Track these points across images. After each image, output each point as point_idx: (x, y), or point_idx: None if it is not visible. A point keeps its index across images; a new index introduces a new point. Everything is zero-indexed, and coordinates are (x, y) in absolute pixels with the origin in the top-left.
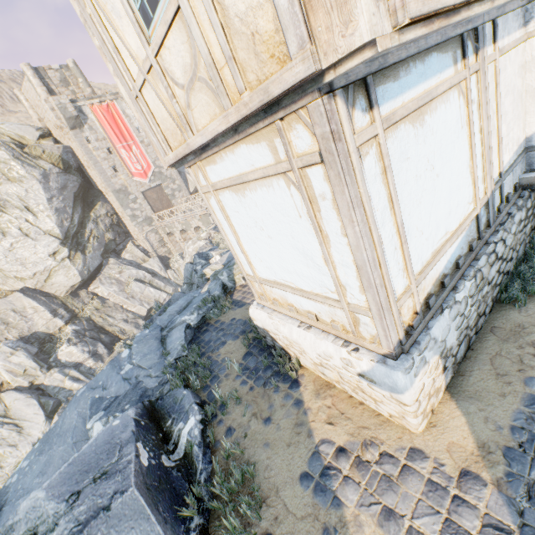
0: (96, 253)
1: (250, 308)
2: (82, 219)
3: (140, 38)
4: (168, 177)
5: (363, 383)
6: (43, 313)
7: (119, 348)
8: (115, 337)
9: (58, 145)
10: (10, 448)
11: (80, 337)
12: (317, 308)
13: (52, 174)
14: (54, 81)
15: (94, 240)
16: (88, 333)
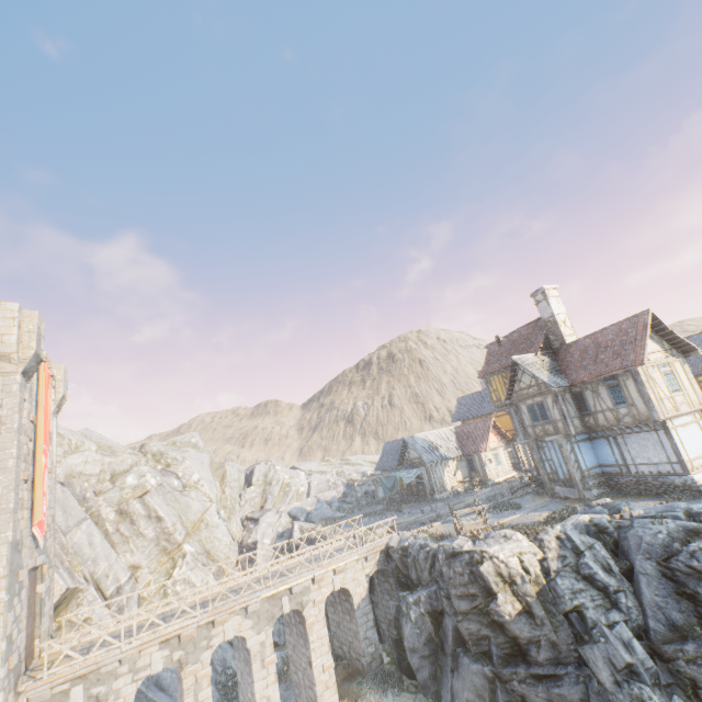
0: None
1: (693, 476)
2: None
3: (670, 393)
4: (48, 552)
5: None
6: None
7: None
8: None
9: None
10: None
11: None
12: None
13: None
14: None
15: None
16: None
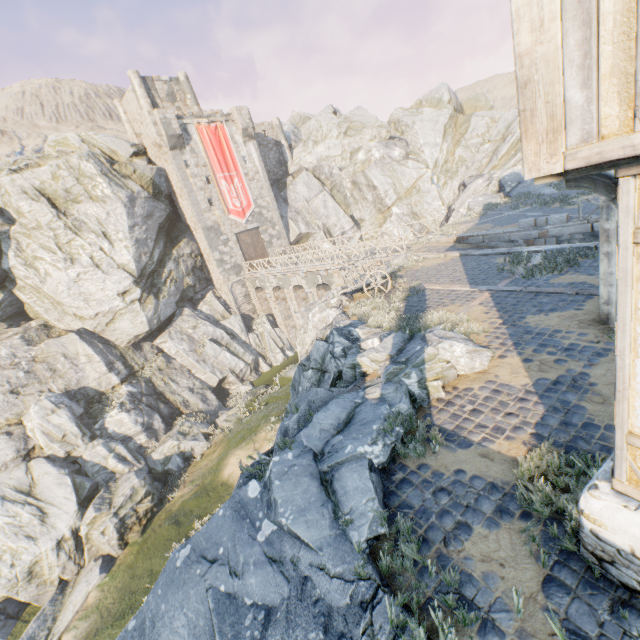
0: (171, 300)
1: (593, 496)
2: (162, 256)
3: None
4: (268, 220)
5: None
6: (97, 364)
7: (179, 425)
8: (176, 409)
9: (151, 166)
10: (27, 541)
11: (135, 402)
12: None
13: (139, 198)
14: (160, 94)
15: (172, 283)
16: (145, 398)
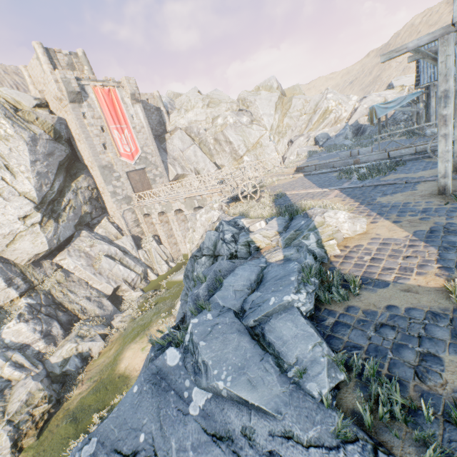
0: (70, 223)
1: None
2: (62, 187)
3: None
4: (152, 163)
5: None
6: None
7: (77, 329)
8: (74, 316)
9: (53, 115)
10: None
11: (34, 313)
12: None
13: (41, 139)
14: (61, 63)
15: (71, 210)
16: (44, 308)
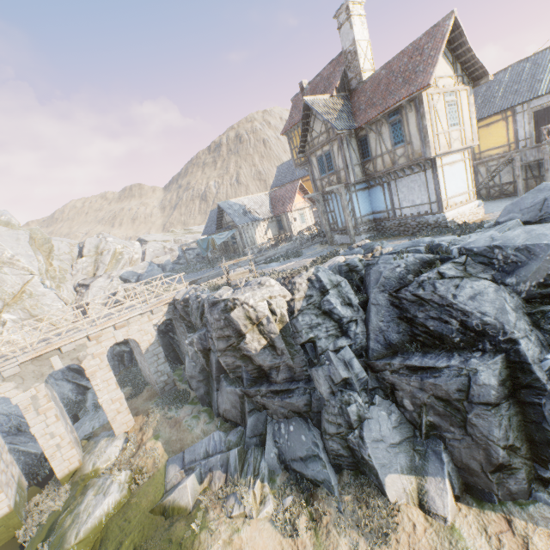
0: None
1: (446, 213)
2: None
3: (448, 127)
4: None
5: (477, 209)
6: None
7: None
8: None
9: None
10: None
11: None
12: (462, 198)
13: None
14: None
15: None
16: None
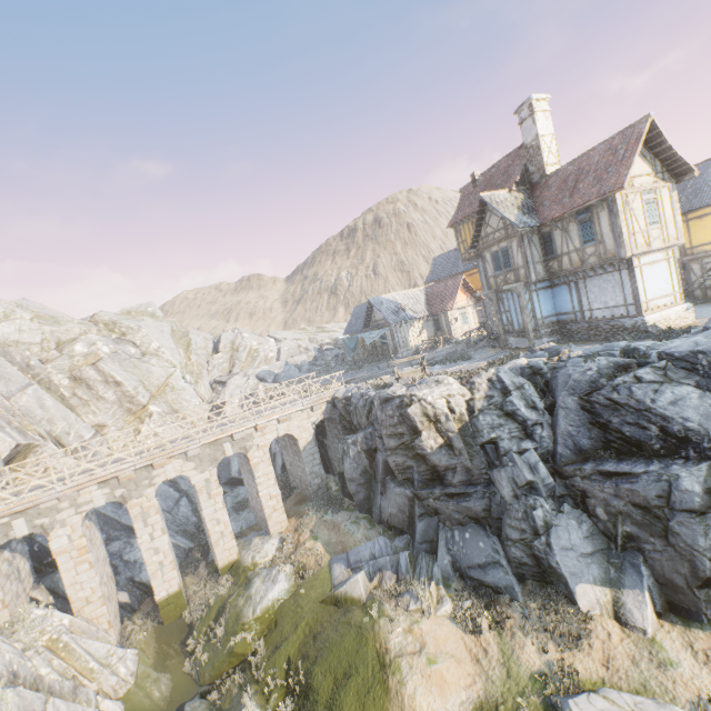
0: None
1: (645, 317)
2: None
3: (647, 226)
4: None
5: (685, 313)
6: None
7: None
8: None
9: None
10: None
11: None
12: (666, 300)
13: None
14: None
15: None
16: None
